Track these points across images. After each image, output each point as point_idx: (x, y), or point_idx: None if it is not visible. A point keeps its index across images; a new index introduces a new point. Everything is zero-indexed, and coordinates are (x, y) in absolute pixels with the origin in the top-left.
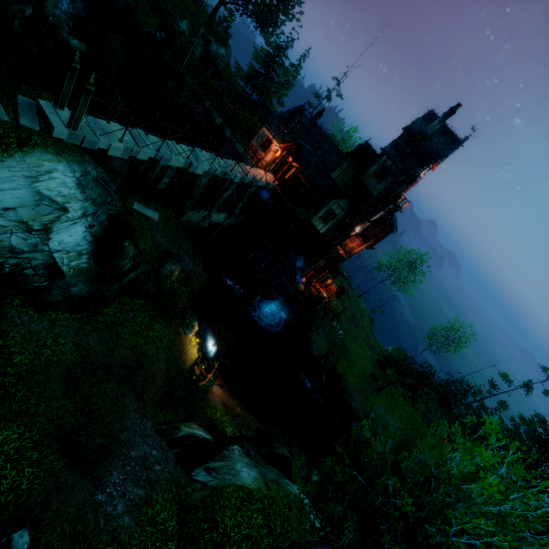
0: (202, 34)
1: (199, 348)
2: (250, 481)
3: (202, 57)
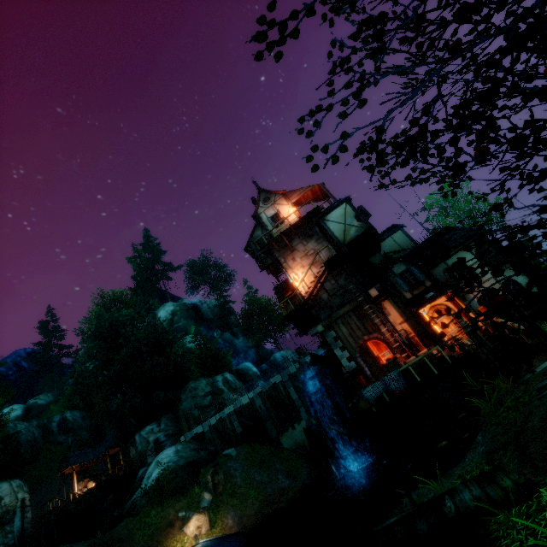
0: None
1: None
2: None
3: None
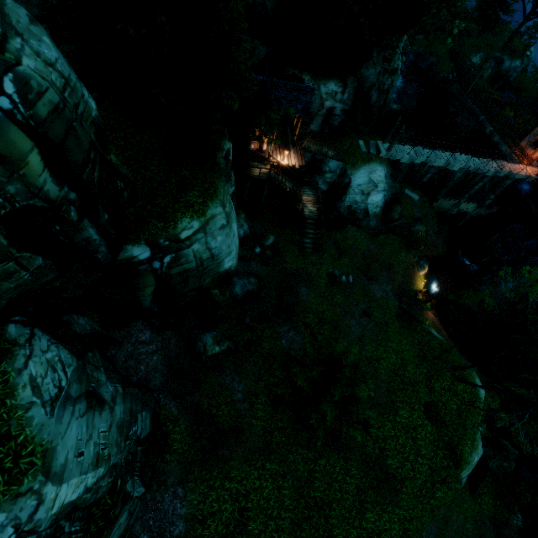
0: (494, 58)
1: (425, 287)
2: (437, 335)
3: (490, 76)
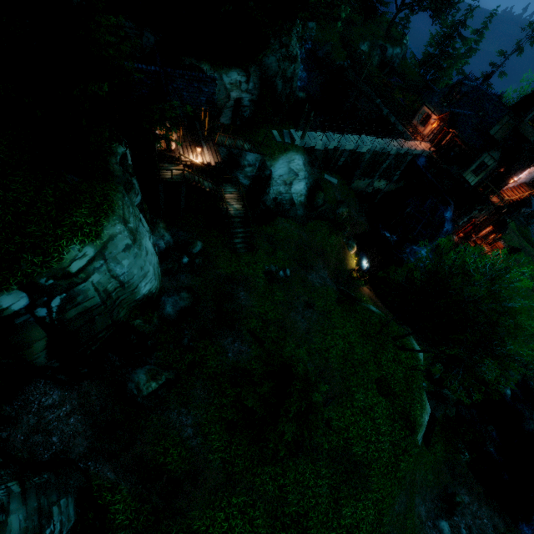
0: (379, 46)
1: (357, 264)
2: (375, 310)
3: (378, 63)
